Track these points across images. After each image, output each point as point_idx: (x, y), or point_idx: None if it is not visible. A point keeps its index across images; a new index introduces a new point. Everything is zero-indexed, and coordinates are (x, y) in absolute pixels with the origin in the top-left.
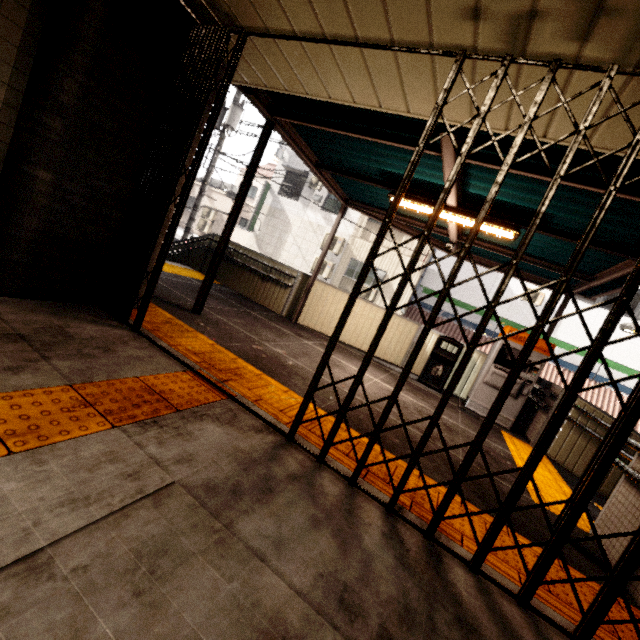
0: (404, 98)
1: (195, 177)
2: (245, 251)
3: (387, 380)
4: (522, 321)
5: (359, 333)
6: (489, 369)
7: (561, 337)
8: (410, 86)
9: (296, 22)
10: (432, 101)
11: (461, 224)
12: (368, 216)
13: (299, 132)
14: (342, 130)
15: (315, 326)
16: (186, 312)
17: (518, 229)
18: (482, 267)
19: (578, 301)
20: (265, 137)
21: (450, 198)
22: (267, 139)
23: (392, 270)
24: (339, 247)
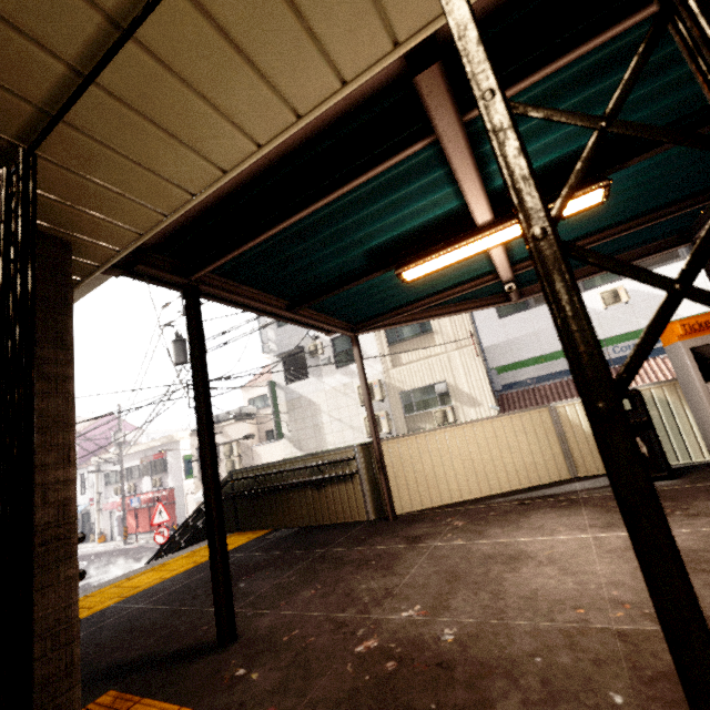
0: (320, 53)
1: (31, 413)
2: (276, 467)
3: (599, 520)
4: (627, 327)
5: (483, 471)
6: (709, 394)
7: (685, 312)
8: (313, 6)
9: (54, 38)
10: (367, 8)
11: (516, 234)
12: (387, 328)
13: (241, 282)
14: (279, 223)
15: (422, 503)
16: (207, 656)
17: (602, 177)
18: (534, 308)
19: (662, 268)
20: (194, 308)
21: (479, 209)
22: (198, 308)
23: (449, 375)
24: (379, 391)
